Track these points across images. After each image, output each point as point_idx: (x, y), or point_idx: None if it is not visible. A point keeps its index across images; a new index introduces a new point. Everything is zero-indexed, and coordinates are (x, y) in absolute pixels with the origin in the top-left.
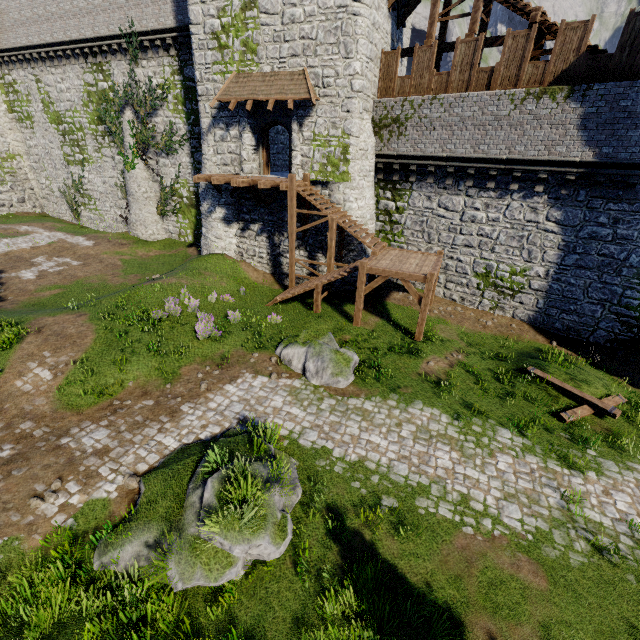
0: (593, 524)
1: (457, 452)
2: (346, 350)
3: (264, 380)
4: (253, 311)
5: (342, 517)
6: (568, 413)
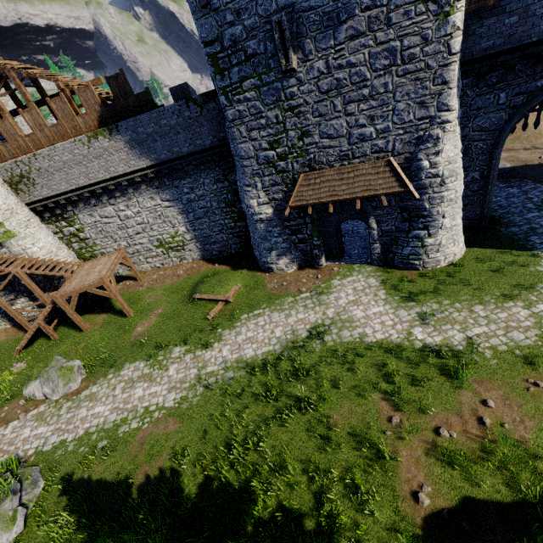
0: (209, 374)
1: (148, 382)
2: (67, 363)
3: (14, 424)
4: (1, 371)
5: (71, 476)
6: (210, 313)
